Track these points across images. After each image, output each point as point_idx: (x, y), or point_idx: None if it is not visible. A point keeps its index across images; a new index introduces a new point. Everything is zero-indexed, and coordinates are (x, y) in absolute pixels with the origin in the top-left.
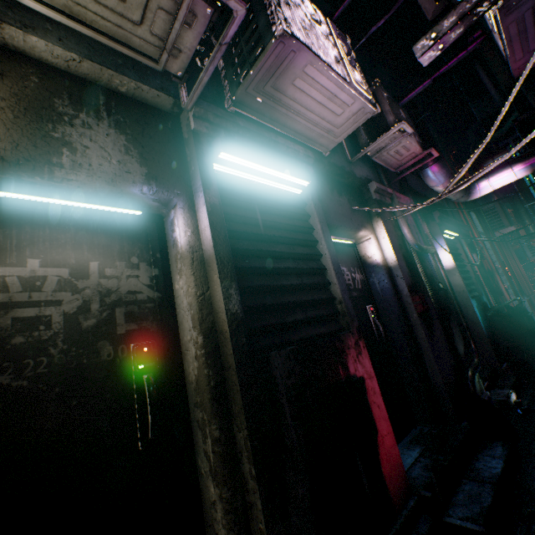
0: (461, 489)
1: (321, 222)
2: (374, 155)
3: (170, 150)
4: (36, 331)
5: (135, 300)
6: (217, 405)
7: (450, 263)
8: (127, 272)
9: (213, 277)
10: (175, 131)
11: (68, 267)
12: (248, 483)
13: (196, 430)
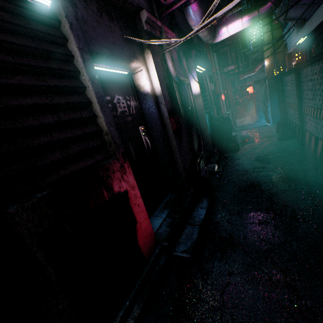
0: (184, 232)
1: (81, 49)
2: None
3: None
4: None
5: None
6: None
7: (197, 91)
8: None
9: None
10: None
11: None
12: None
13: None
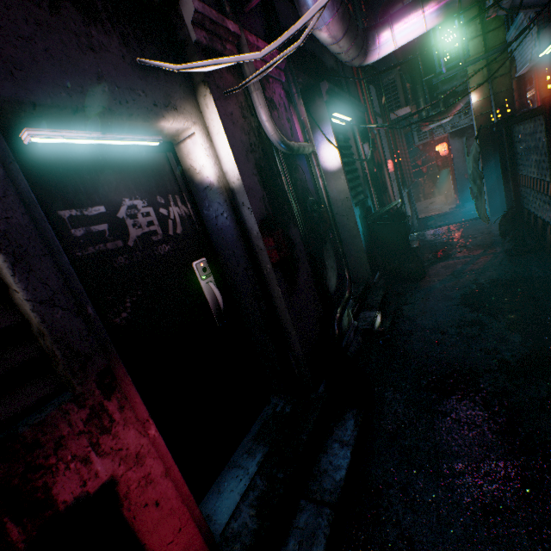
0: (296, 525)
1: None
2: None
3: None
4: None
5: None
6: None
7: (336, 163)
8: None
9: None
10: None
11: None
12: None
13: None
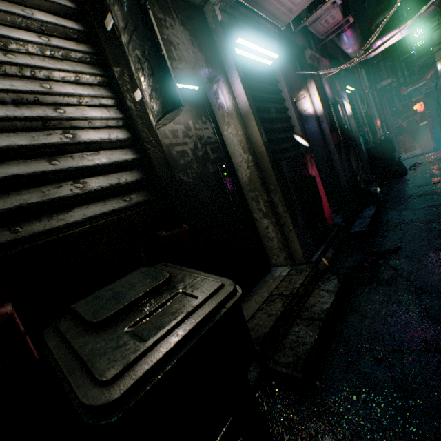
0: (356, 222)
1: (286, 86)
2: (310, 26)
3: (207, 39)
4: (185, 158)
5: (211, 142)
6: (264, 187)
7: (348, 112)
8: (203, 126)
9: (250, 124)
10: (205, 22)
11: (182, 124)
12: (282, 215)
13: (251, 203)
